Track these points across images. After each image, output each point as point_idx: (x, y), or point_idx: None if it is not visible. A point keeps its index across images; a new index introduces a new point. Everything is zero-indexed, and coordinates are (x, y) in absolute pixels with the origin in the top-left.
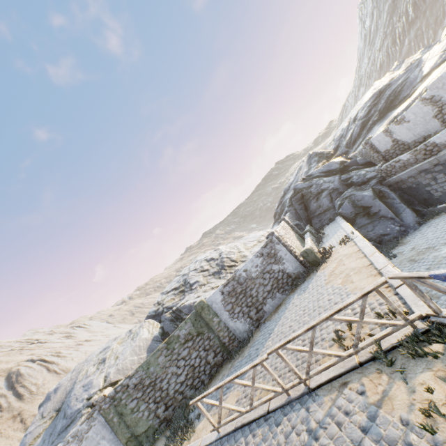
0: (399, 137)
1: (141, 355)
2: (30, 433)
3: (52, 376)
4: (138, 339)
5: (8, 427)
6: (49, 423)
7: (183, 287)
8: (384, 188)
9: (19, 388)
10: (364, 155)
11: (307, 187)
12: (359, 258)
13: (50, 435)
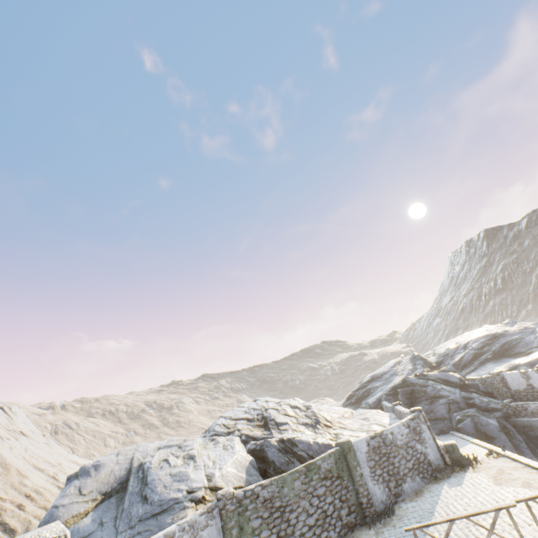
0: (536, 384)
1: (241, 472)
2: (63, 506)
3: None
4: (237, 451)
5: None
6: (93, 505)
7: (260, 422)
8: (509, 425)
9: None
10: (486, 383)
11: (421, 385)
12: (533, 472)
13: (115, 519)
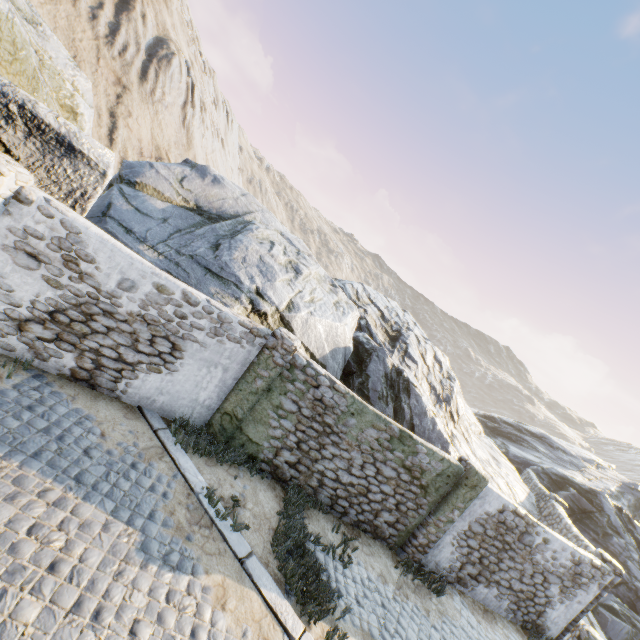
0: None
1: (327, 344)
2: (157, 172)
3: (178, 116)
4: (344, 322)
5: (106, 78)
6: (180, 203)
7: (391, 330)
8: None
9: (153, 69)
10: None
11: (612, 525)
12: None
13: (177, 230)
